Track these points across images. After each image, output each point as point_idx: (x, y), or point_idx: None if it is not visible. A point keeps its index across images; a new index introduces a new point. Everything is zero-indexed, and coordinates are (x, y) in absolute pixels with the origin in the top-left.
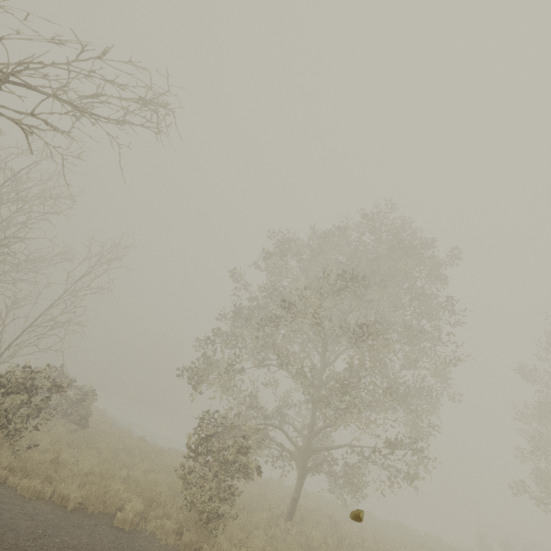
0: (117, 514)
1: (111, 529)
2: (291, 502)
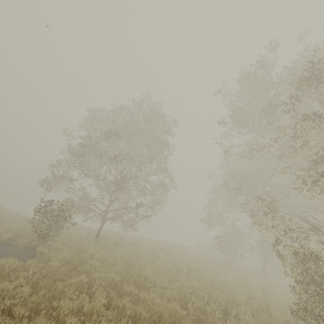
0: None
1: None
2: (97, 232)
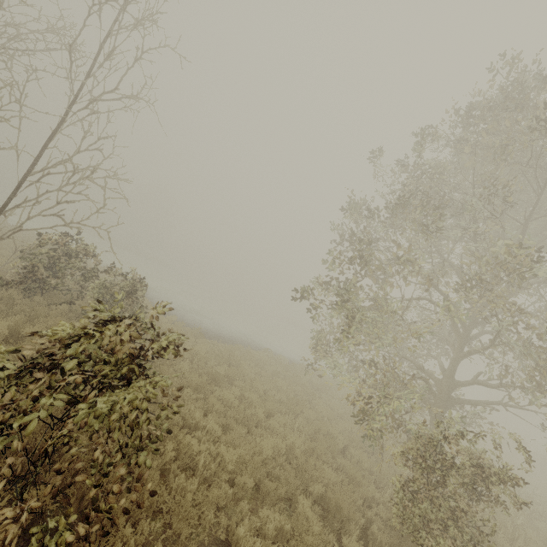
0: None
1: None
2: None
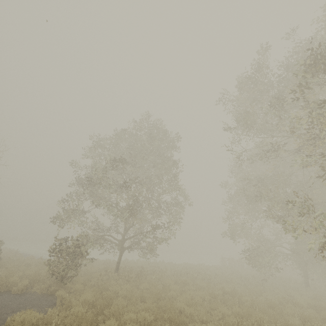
0: (13, 288)
1: (10, 295)
2: (116, 264)
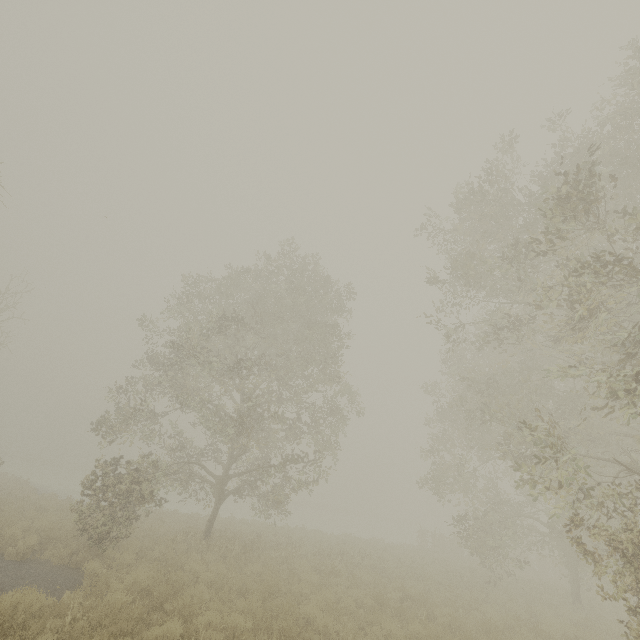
0: (9, 549)
1: (2, 561)
2: (207, 524)
